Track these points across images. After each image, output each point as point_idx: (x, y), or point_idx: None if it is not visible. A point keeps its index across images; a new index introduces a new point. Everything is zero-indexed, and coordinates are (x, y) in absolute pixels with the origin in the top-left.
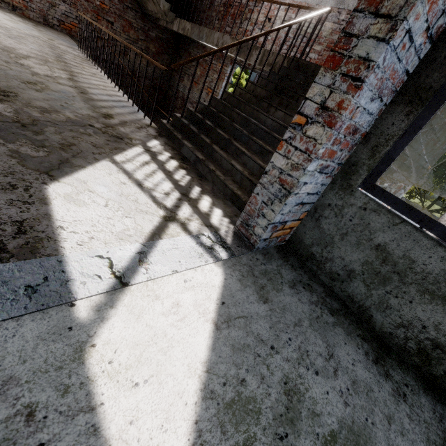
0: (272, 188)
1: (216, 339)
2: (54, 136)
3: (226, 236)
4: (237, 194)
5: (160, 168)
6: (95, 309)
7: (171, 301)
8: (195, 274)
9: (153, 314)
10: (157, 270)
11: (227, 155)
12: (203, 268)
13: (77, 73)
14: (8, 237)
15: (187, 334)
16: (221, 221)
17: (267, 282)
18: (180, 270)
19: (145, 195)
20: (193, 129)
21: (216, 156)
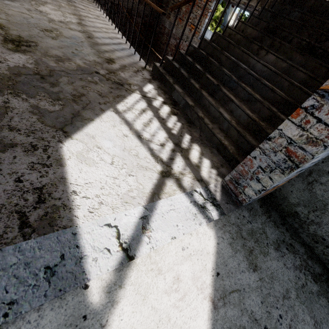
0: (275, 156)
1: (214, 321)
2: (67, 87)
3: (215, 191)
4: (224, 145)
5: (155, 115)
6: (106, 290)
7: (172, 275)
8: (191, 239)
9: (157, 293)
10: (158, 237)
11: (215, 101)
12: (198, 231)
13: (84, 17)
14: (29, 208)
15: (188, 316)
16: (210, 173)
17: (255, 244)
18: (178, 236)
19: (144, 148)
20: (183, 74)
21: (204, 102)
